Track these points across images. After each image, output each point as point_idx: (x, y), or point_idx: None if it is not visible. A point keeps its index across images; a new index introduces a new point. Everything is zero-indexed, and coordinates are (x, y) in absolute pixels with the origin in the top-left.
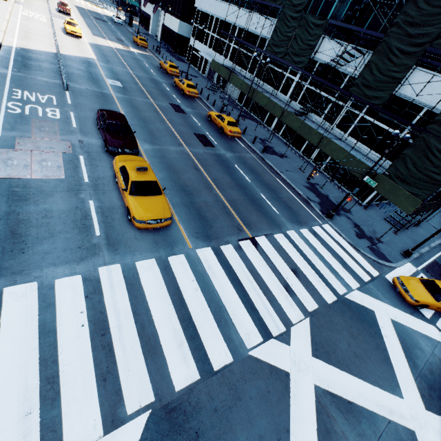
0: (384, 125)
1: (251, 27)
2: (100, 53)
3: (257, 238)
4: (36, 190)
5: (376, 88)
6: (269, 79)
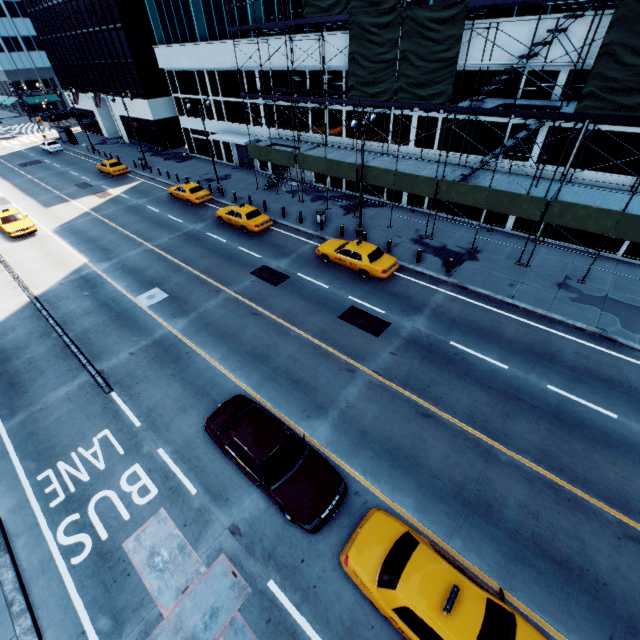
0: None
1: (284, 63)
2: (83, 241)
3: None
4: None
5: None
6: (359, 131)
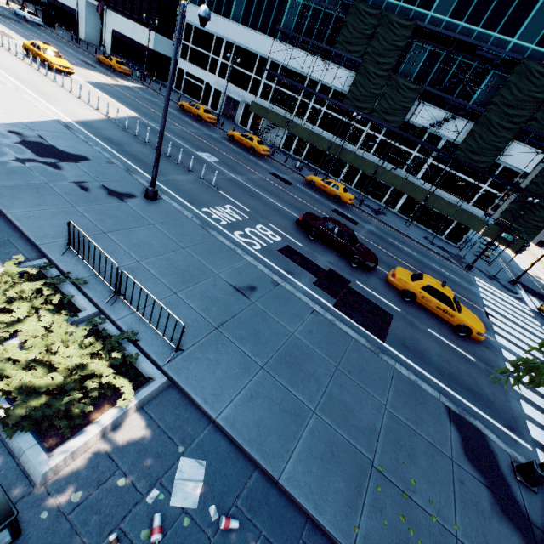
0: (469, 177)
1: (295, 65)
2: (123, 102)
3: (486, 310)
4: (408, 339)
5: (481, 154)
6: (328, 127)
